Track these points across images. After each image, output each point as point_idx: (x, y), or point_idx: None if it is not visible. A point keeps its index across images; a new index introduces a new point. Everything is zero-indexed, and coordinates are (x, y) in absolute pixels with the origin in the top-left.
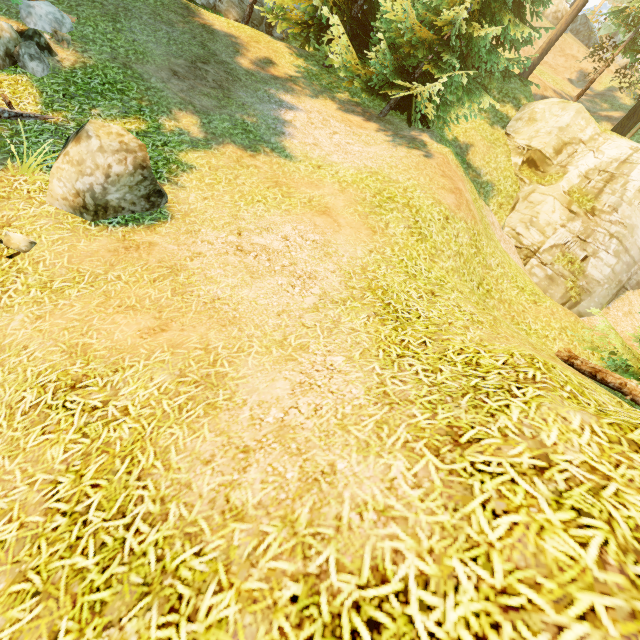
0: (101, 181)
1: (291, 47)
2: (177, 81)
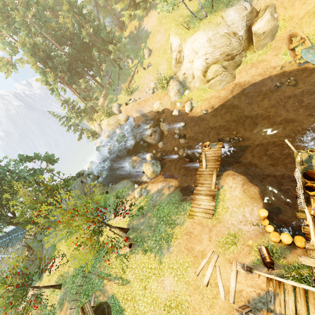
0: (147, 53)
1: (133, 20)
2: (137, 45)
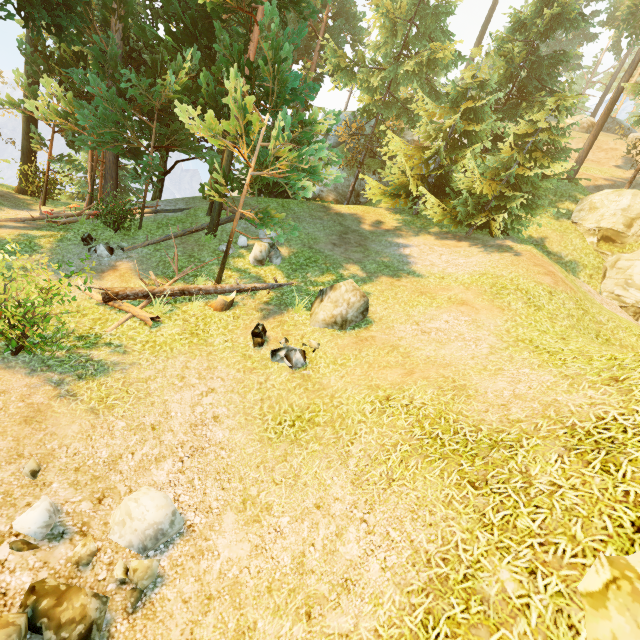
0: (346, 308)
1: (388, 209)
2: (337, 248)
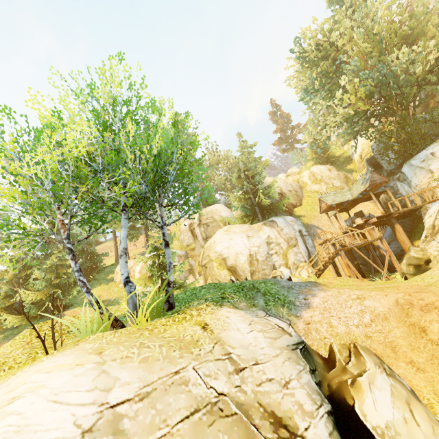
0: None
1: None
2: None
